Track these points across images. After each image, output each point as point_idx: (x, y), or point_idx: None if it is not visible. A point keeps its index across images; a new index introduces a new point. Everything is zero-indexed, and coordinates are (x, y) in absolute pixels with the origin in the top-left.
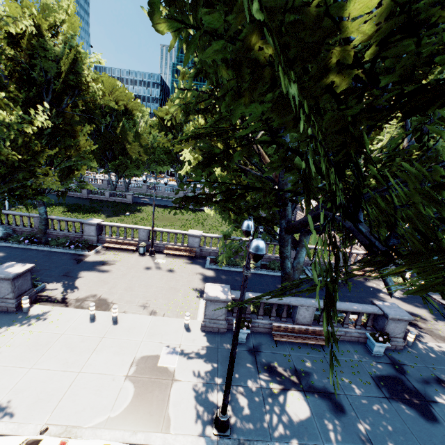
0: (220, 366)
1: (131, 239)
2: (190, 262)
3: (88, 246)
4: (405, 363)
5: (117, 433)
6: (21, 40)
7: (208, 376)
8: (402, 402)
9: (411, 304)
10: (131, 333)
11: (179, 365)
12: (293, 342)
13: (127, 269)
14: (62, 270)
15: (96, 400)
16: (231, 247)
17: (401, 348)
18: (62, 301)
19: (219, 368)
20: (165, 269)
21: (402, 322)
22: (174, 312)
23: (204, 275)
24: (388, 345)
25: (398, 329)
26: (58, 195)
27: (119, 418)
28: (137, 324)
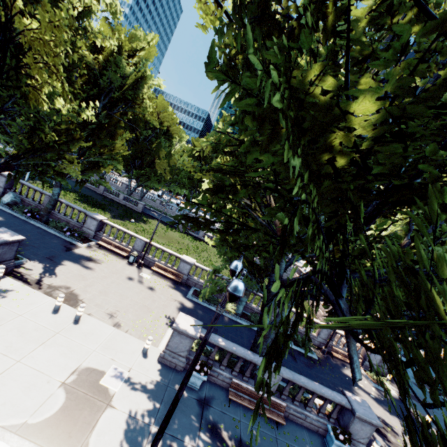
0: (163, 407)
1: (125, 245)
2: (173, 286)
3: (83, 238)
4: None
5: (26, 444)
6: (103, 52)
7: (146, 413)
8: None
9: (385, 409)
10: (87, 338)
11: (121, 390)
12: (247, 407)
13: (110, 272)
14: (49, 253)
15: (21, 398)
16: (217, 284)
17: None
18: (35, 282)
19: (160, 409)
20: (147, 285)
21: (369, 426)
22: (138, 332)
23: (182, 304)
24: (348, 446)
25: (363, 433)
26: (76, 182)
27: (36, 427)
28: (97, 331)
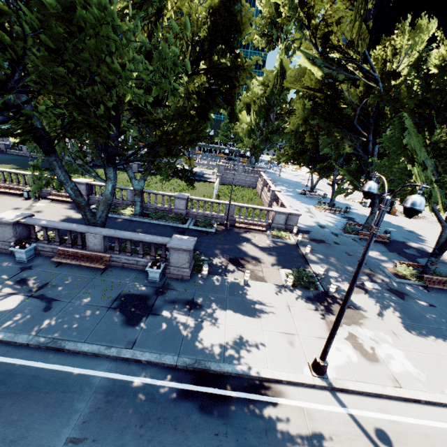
0: None
1: (23, 185)
2: (70, 207)
3: None
4: (175, 288)
5: None
6: None
7: None
8: (121, 311)
9: (266, 252)
10: None
11: None
12: (78, 266)
13: None
14: None
15: None
16: (41, 178)
17: (188, 278)
18: None
19: None
20: (34, 210)
21: (184, 253)
22: None
23: (68, 217)
24: (158, 270)
25: (182, 260)
26: None
27: None
28: None
